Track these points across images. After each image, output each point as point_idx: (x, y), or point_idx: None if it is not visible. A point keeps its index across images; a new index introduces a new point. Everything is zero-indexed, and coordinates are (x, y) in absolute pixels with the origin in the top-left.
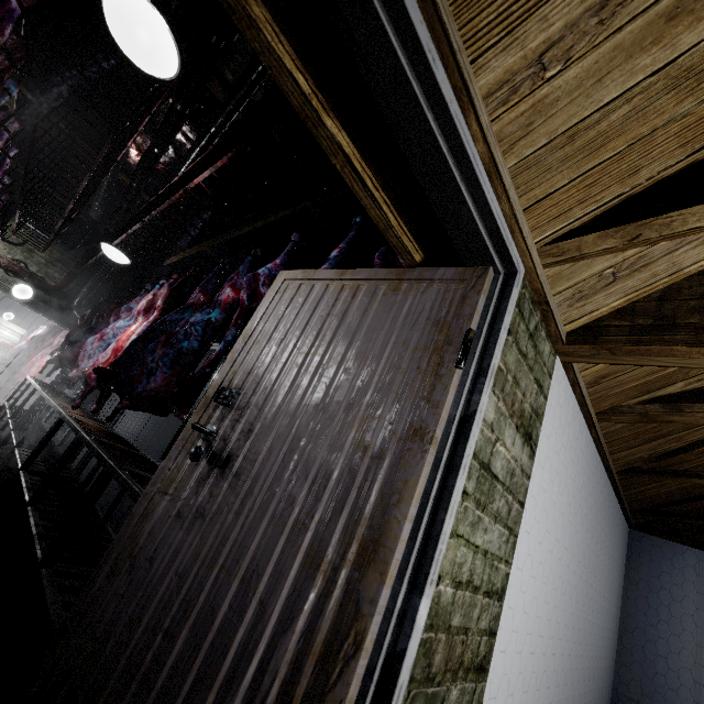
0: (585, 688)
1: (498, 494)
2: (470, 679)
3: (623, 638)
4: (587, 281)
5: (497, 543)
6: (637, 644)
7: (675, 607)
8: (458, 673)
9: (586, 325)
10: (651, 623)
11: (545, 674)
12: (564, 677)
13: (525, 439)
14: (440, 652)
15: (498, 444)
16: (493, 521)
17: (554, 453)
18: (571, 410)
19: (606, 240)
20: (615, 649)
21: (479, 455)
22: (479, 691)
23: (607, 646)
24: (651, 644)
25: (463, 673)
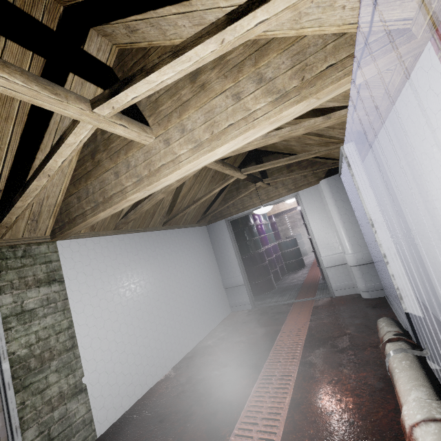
0: (185, 297)
1: (40, 311)
2: (64, 355)
3: (218, 263)
4: (27, 227)
5: (53, 320)
6: (221, 262)
7: (225, 243)
8: (52, 359)
9: (52, 230)
10: (222, 252)
11: (134, 318)
12: (157, 308)
13: (49, 284)
14: (33, 363)
15: (26, 301)
16: (43, 319)
17: (85, 267)
18: (91, 244)
19: (1, 230)
20: (217, 268)
21: (12, 314)
22: (74, 353)
23: (205, 273)
24: (224, 259)
25: (57, 356)
